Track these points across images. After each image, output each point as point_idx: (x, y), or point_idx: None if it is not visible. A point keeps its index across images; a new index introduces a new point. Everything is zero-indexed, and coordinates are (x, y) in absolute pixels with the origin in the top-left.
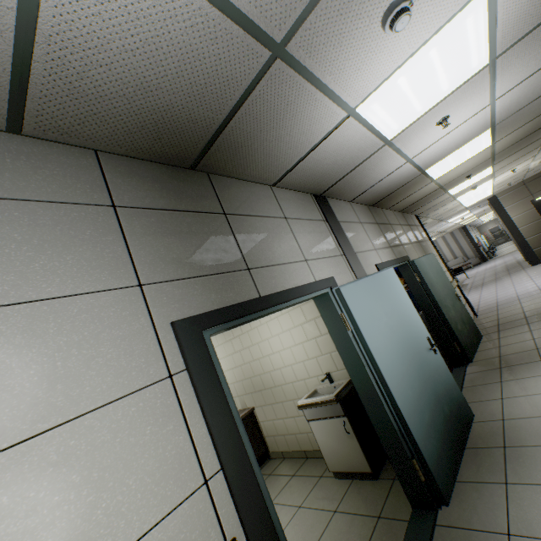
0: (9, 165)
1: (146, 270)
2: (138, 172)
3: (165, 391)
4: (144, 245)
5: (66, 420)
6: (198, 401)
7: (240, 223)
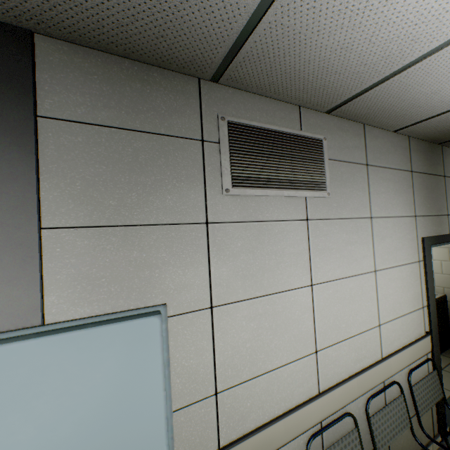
0: (389, 150)
1: (417, 208)
2: (418, 148)
3: (417, 267)
4: (417, 195)
5: (398, 265)
6: (424, 276)
7: (448, 183)
